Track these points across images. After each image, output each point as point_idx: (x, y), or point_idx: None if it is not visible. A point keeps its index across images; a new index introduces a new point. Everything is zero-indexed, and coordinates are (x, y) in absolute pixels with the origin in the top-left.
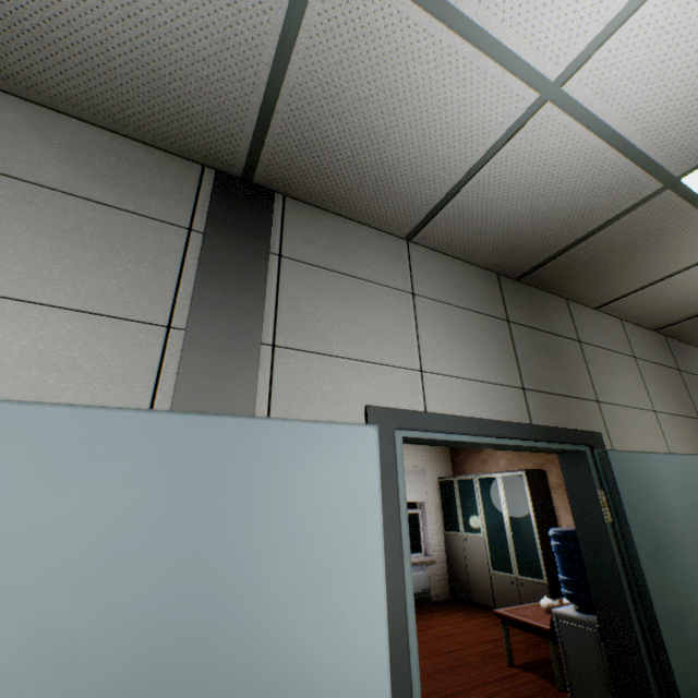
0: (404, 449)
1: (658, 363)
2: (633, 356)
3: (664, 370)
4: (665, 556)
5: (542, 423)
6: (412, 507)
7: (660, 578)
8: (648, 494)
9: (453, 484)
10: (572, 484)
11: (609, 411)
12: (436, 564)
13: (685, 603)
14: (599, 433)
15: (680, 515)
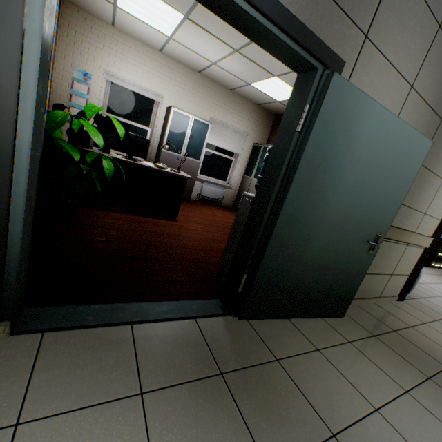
0: (238, 116)
1: None
2: (440, 24)
3: None
4: (323, 170)
5: (288, 10)
6: (230, 156)
7: (308, 179)
8: (345, 127)
9: (260, 149)
10: (292, 102)
11: (370, 54)
12: (232, 190)
13: (315, 200)
14: (343, 62)
15: (358, 154)
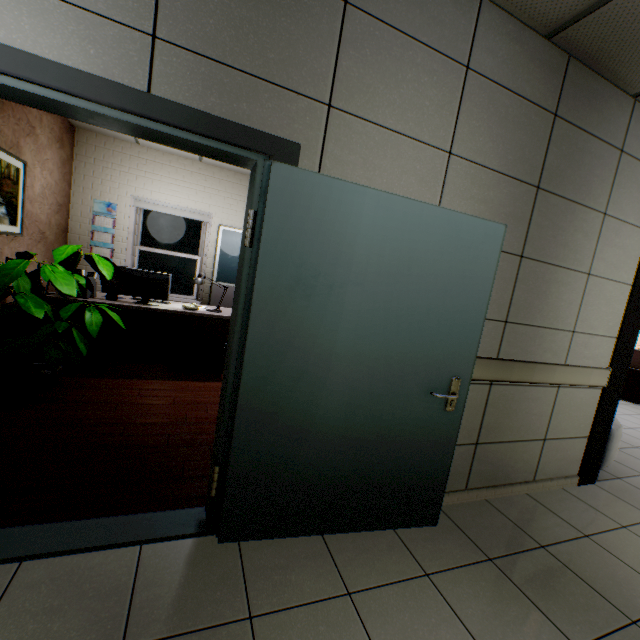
0: None
1: (516, 93)
2: (466, 65)
3: (523, 106)
4: (303, 295)
5: (177, 100)
6: None
7: (278, 311)
8: (320, 229)
9: None
10: (247, 207)
11: (347, 126)
12: None
13: (303, 340)
14: (297, 145)
15: (361, 263)
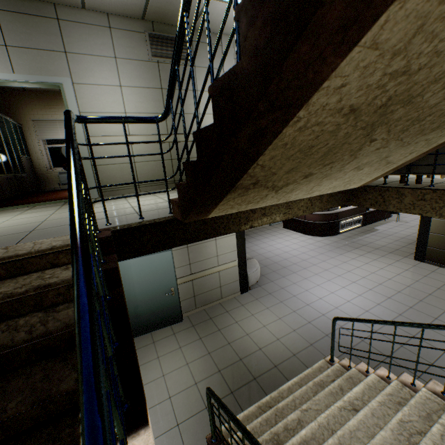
0: None
1: None
2: None
3: None
4: (124, 286)
5: None
6: None
7: None
8: (122, 272)
9: None
10: None
11: None
12: None
13: (128, 295)
14: None
15: (135, 274)
